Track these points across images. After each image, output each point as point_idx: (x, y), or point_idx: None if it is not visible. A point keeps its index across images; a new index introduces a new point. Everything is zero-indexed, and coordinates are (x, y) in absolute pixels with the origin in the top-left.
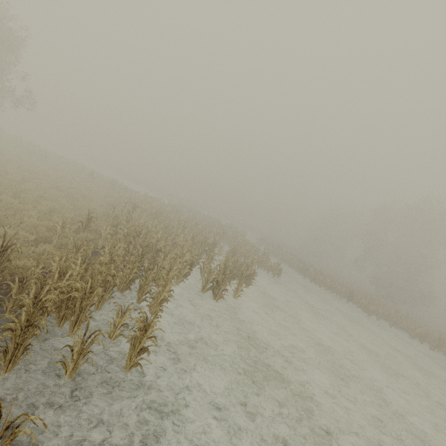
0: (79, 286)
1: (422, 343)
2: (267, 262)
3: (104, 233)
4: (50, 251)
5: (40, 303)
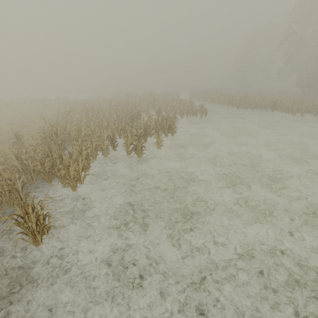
0: None
1: None
2: (193, 108)
3: (34, 144)
4: None
5: None
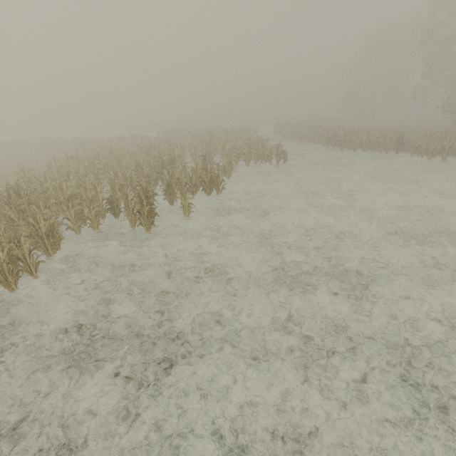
0: None
1: None
2: (266, 150)
3: None
4: None
5: None
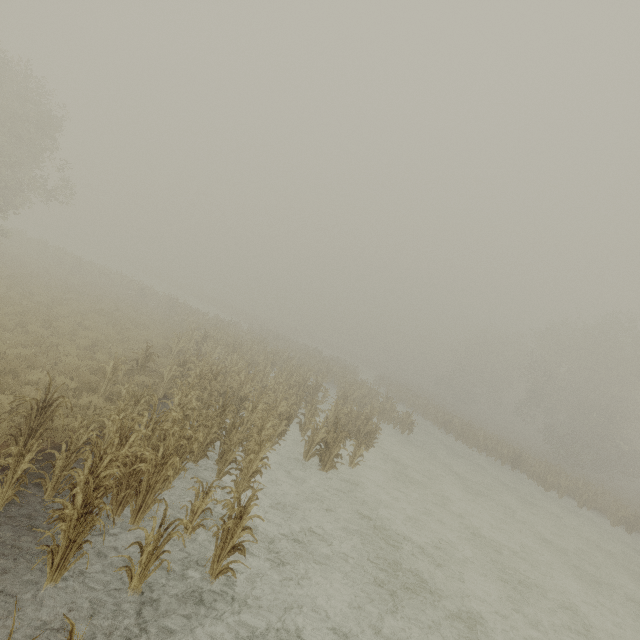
0: (148, 455)
1: (630, 532)
2: (393, 411)
3: (167, 376)
4: (98, 403)
5: (97, 480)
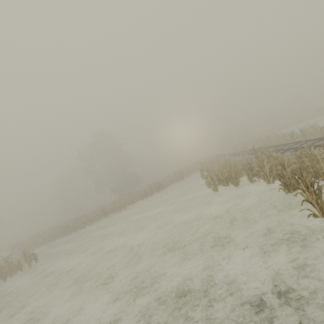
0: None
1: (148, 196)
2: (12, 263)
3: None
4: None
5: None
